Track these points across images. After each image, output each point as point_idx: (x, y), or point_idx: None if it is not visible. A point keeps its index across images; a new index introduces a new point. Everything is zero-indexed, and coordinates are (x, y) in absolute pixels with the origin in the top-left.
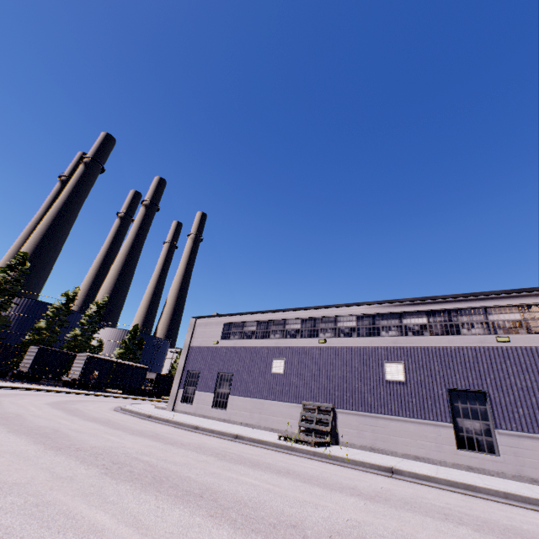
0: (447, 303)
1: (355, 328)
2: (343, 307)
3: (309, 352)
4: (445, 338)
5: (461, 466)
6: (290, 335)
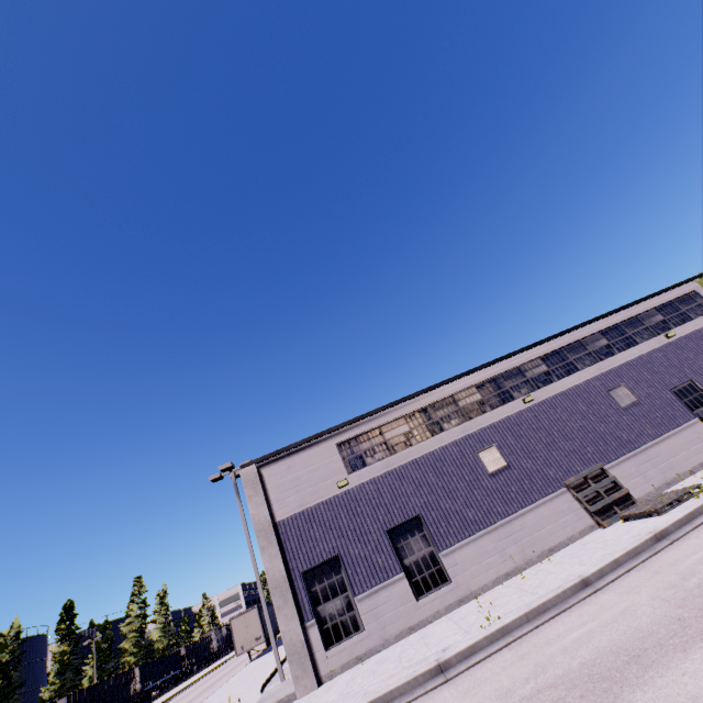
0: (611, 320)
1: (549, 371)
2: (521, 354)
3: (521, 420)
4: (633, 349)
5: None
6: (474, 412)
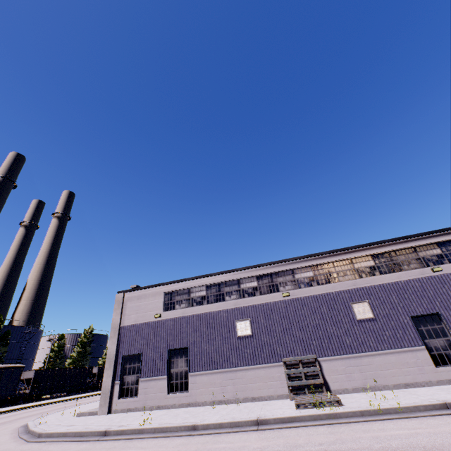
0: (386, 246)
1: (314, 277)
2: (297, 260)
3: (274, 307)
4: (394, 274)
5: (444, 382)
6: (248, 294)
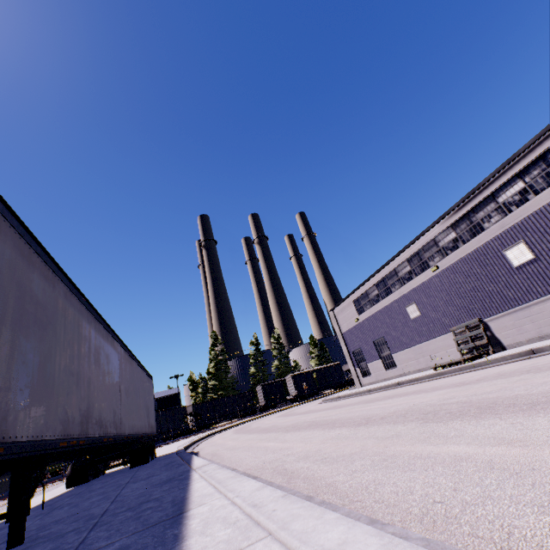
0: (533, 151)
1: (456, 237)
2: (433, 227)
3: (430, 285)
4: None
5: None
6: (406, 280)
